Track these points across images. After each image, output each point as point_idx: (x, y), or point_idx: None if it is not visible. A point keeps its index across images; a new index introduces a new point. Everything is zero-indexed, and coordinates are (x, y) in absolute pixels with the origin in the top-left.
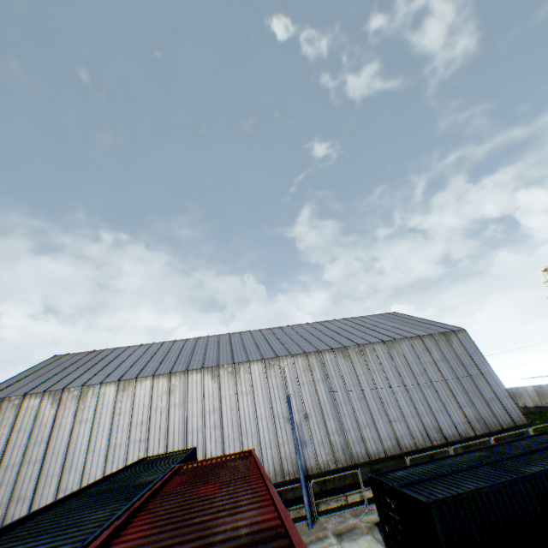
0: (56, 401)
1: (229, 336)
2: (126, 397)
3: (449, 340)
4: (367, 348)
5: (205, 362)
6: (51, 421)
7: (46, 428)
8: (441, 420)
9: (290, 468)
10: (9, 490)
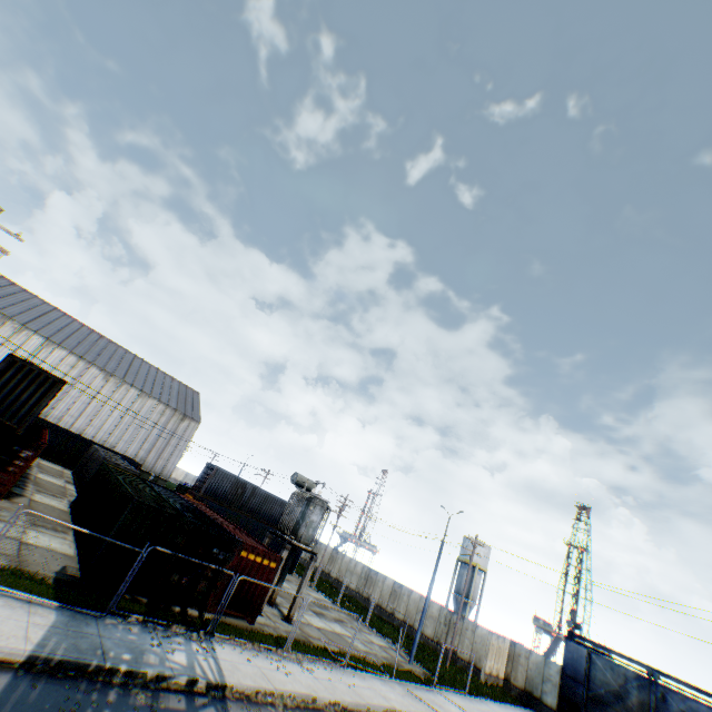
0: None
1: (53, 309)
2: None
3: (184, 421)
4: (127, 385)
5: (6, 309)
6: None
7: None
8: (121, 445)
9: None
10: None
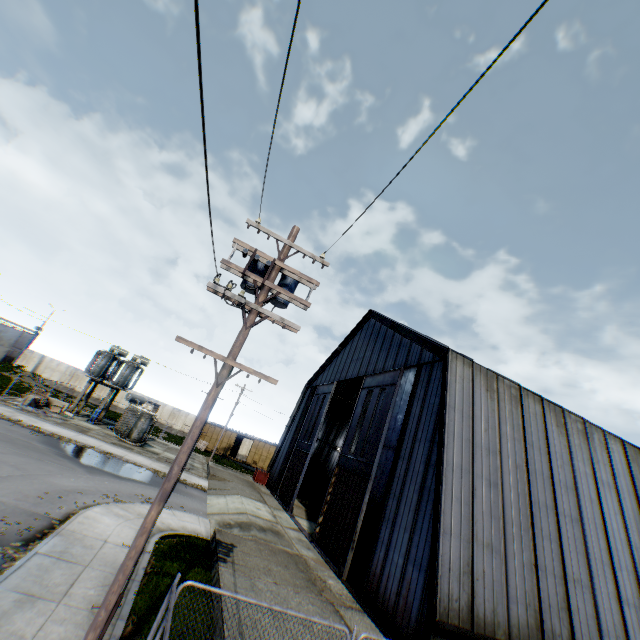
0: (559, 423)
1: None
2: (639, 475)
3: None
4: None
5: None
6: (566, 457)
7: (563, 465)
8: None
9: None
10: (555, 552)
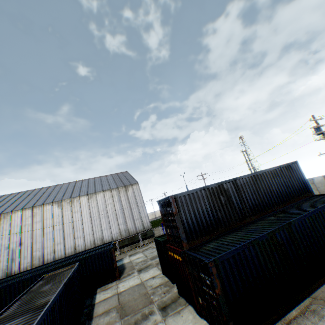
0: None
1: (8, 196)
2: None
3: (127, 189)
4: (75, 199)
5: None
6: None
7: None
8: (105, 234)
9: (0, 275)
10: None
